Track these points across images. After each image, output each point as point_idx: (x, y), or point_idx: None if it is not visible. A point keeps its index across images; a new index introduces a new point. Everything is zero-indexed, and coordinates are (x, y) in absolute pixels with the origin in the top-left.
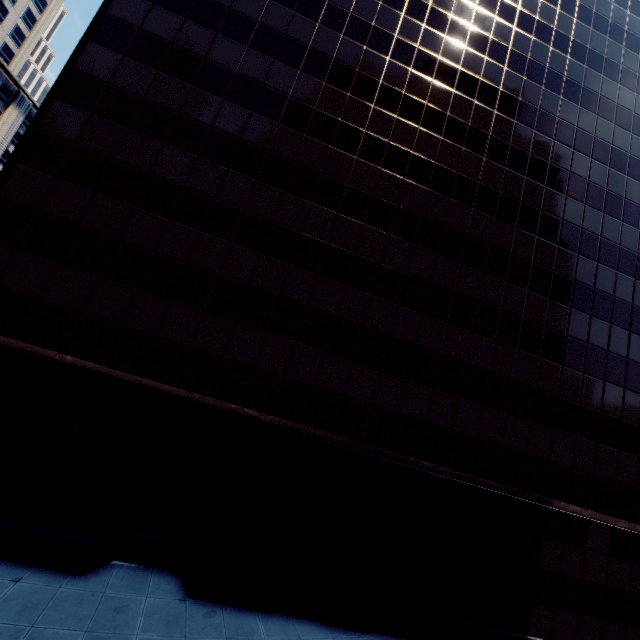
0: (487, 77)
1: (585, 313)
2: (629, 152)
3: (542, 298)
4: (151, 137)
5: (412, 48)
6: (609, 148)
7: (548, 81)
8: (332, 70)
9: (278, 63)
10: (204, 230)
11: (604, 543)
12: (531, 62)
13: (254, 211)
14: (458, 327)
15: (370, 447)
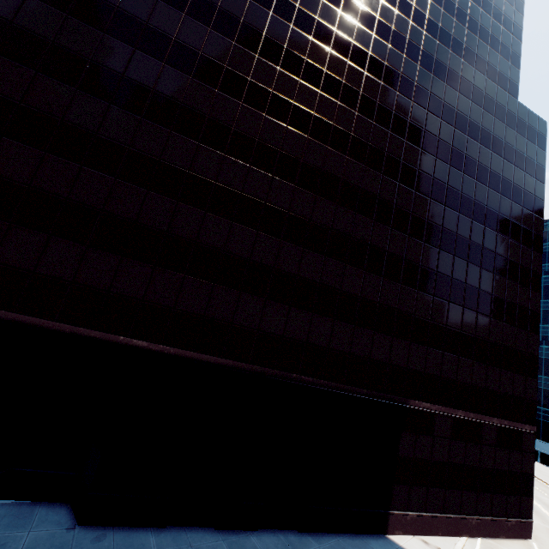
0: (358, 41)
1: (435, 247)
2: (469, 116)
3: (402, 235)
4: (21, 64)
5: (293, 6)
6: (454, 112)
7: (408, 50)
8: (217, 17)
9: (162, 3)
10: (85, 165)
11: (447, 430)
12: (395, 32)
13: (140, 148)
14: (334, 259)
15: (257, 368)
